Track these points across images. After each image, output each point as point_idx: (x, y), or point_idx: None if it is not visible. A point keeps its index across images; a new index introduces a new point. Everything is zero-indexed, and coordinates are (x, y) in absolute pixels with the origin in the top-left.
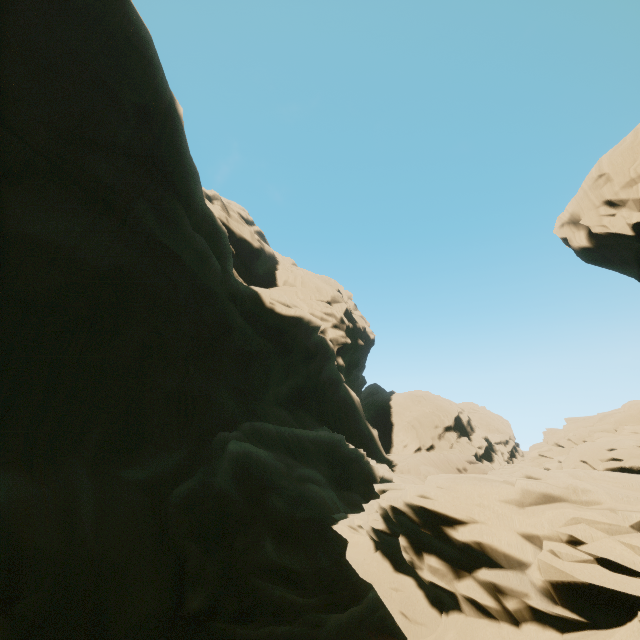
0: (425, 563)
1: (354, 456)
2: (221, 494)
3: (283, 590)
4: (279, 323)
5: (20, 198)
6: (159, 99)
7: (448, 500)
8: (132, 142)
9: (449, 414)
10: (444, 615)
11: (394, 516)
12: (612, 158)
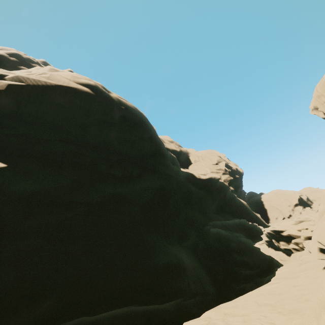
0: (280, 244)
1: (252, 226)
2: (213, 245)
3: (244, 269)
4: (203, 182)
5: (142, 178)
6: (151, 131)
7: (279, 227)
8: (151, 148)
9: (294, 198)
10: (290, 256)
11: (269, 235)
12: (320, 86)
